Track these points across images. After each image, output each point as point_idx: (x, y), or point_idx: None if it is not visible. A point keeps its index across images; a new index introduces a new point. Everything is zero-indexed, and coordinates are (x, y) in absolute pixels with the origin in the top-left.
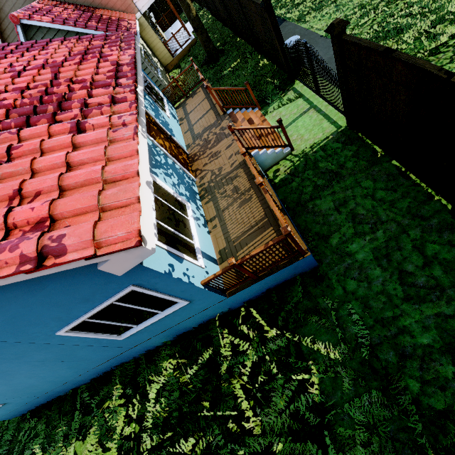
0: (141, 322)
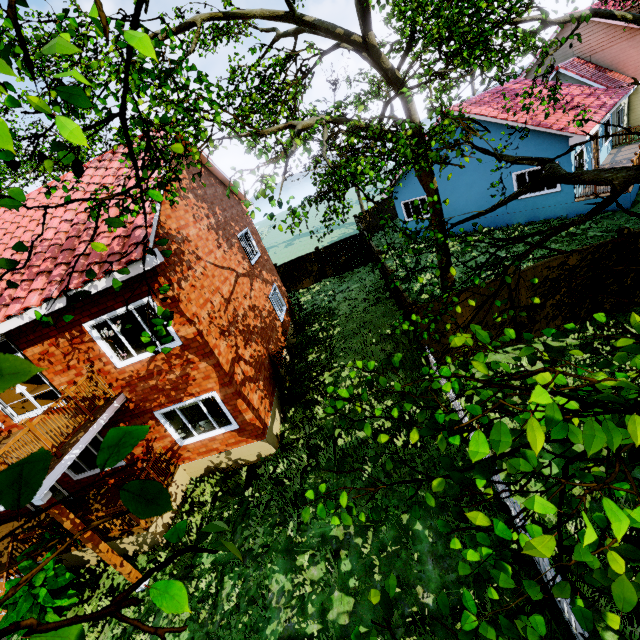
0: (533, 193)
